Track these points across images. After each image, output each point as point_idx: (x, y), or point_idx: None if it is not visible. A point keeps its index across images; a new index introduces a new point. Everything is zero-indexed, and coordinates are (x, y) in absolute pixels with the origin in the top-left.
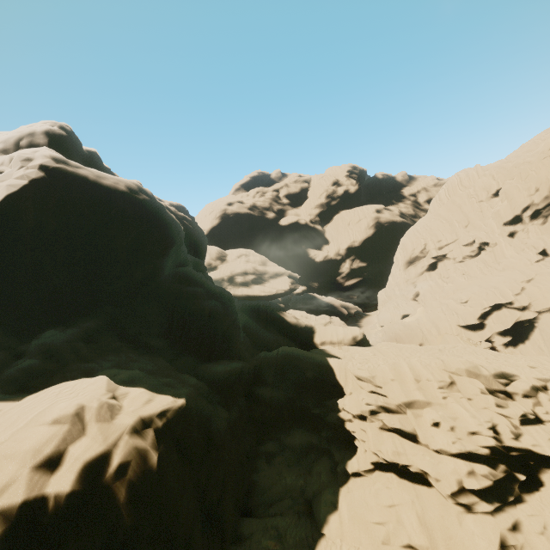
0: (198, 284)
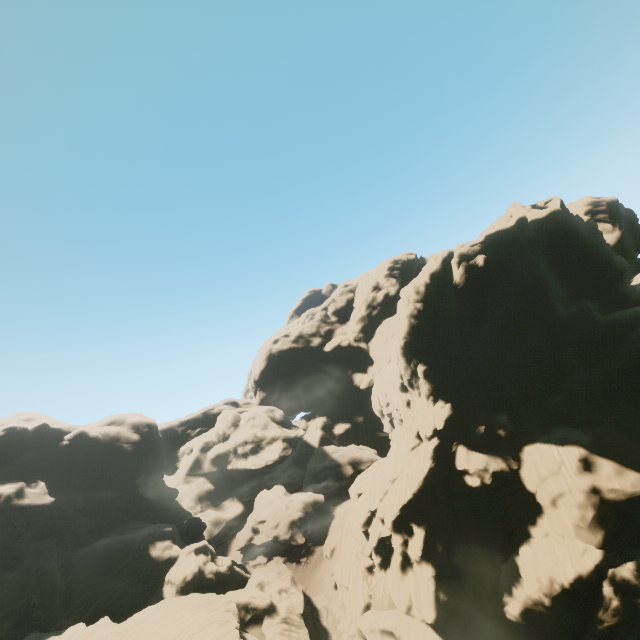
0: (22, 566)
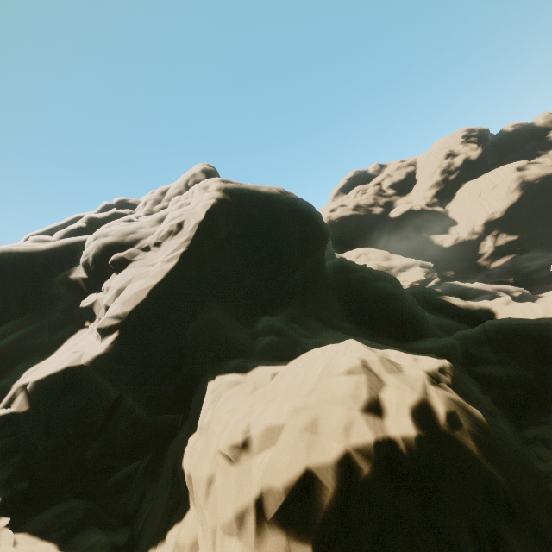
0: (359, 271)
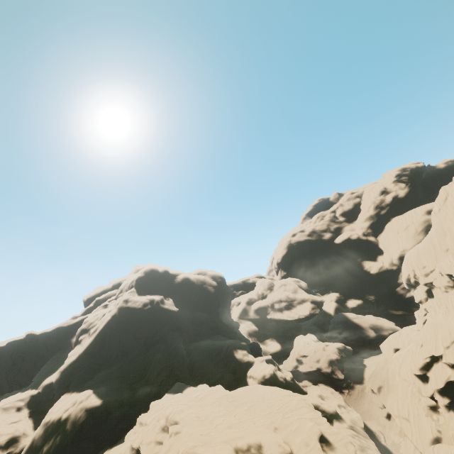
0: (167, 343)
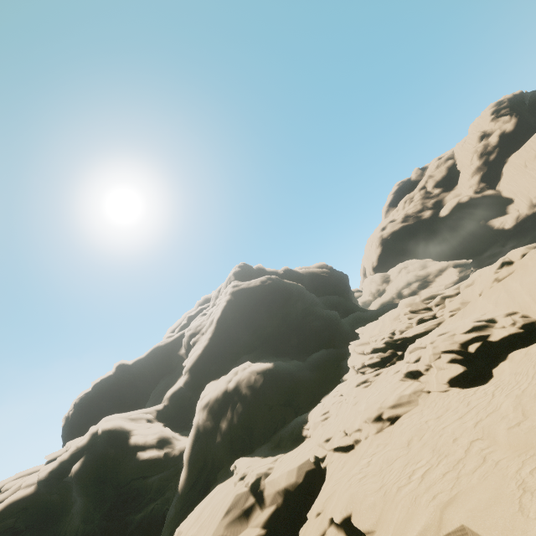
0: (312, 314)
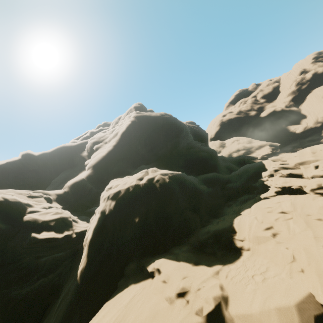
0: (196, 147)
